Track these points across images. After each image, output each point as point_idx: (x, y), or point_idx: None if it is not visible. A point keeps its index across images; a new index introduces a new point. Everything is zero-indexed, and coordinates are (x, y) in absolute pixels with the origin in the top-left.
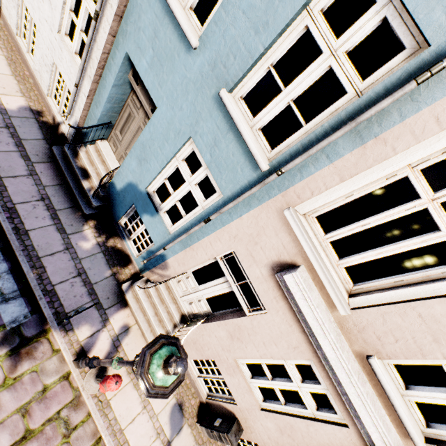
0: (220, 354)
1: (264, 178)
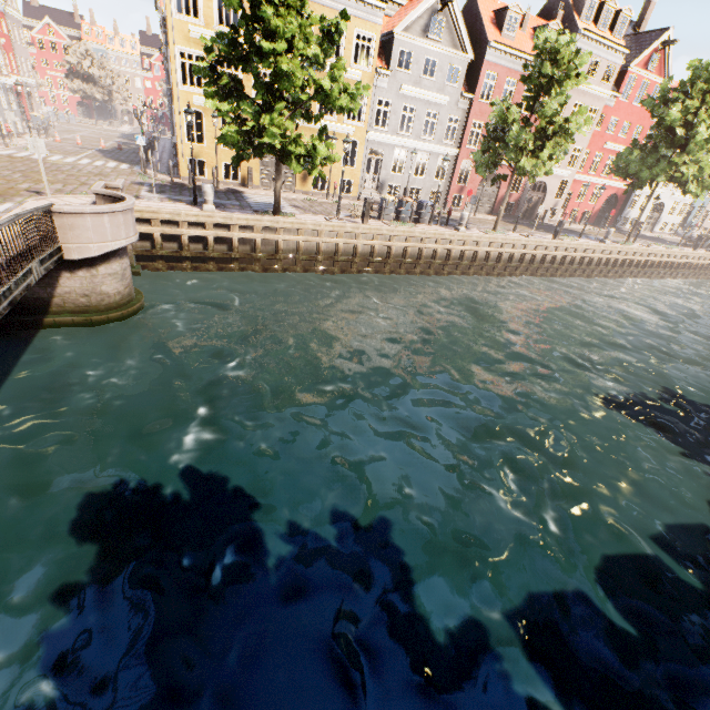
0: (705, 225)
1: (709, 199)
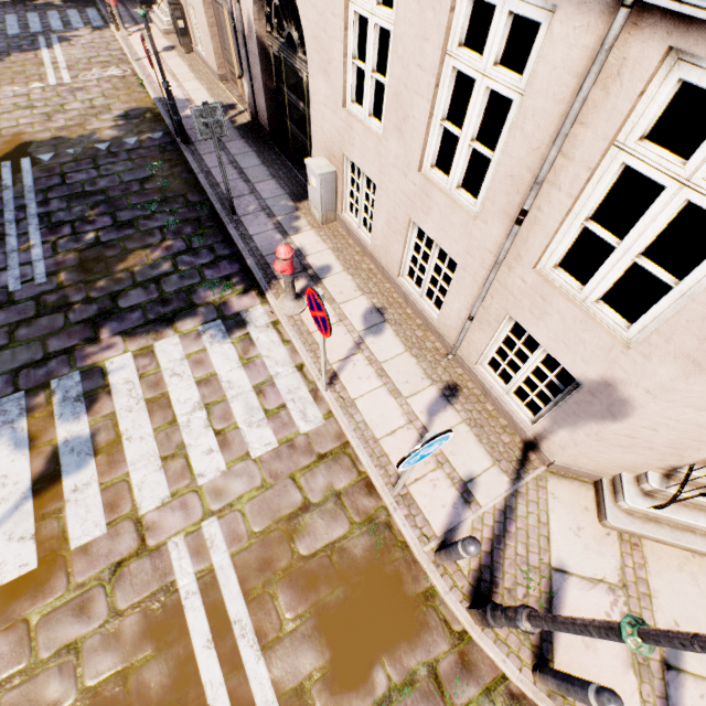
0: None
1: None
